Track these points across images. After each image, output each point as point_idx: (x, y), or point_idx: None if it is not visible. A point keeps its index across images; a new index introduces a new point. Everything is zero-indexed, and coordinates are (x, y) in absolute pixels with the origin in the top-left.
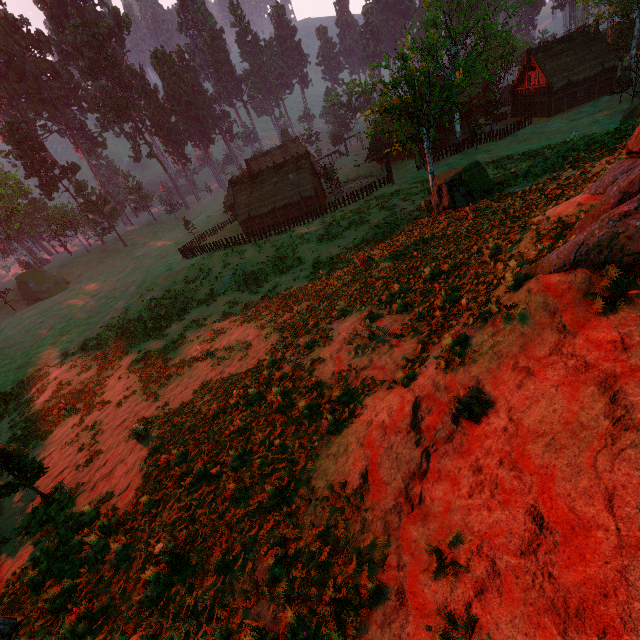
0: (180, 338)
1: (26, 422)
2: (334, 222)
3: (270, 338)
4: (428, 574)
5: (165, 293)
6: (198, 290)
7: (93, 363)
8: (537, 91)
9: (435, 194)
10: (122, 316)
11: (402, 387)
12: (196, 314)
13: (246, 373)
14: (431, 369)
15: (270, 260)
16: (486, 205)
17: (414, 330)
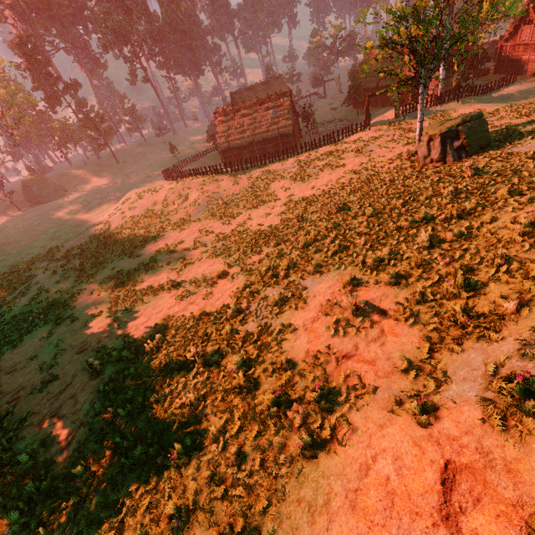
0: (151, 261)
1: (4, 324)
2: (309, 162)
3: (237, 279)
4: None
5: (144, 213)
6: (174, 214)
7: (72, 273)
8: (528, 47)
9: (424, 144)
10: (104, 229)
11: (414, 422)
12: (169, 238)
13: (208, 317)
14: (467, 413)
15: (244, 192)
16: (485, 163)
17: (413, 316)
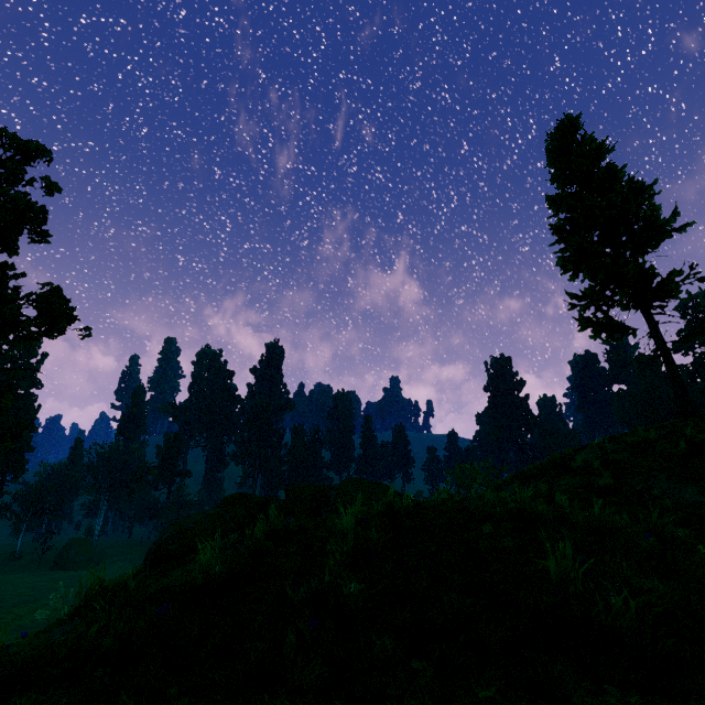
0: None
1: None
2: None
3: None
4: None
5: None
6: None
7: None
8: None
9: None
10: None
11: None
12: None
13: None
14: None
15: None
16: None
17: None
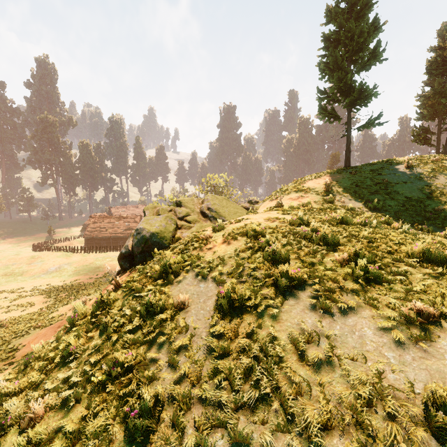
0: None
1: None
2: None
3: (47, 303)
4: (22, 358)
5: (3, 268)
6: (27, 271)
7: None
8: None
9: None
10: None
11: None
12: (15, 285)
13: (19, 317)
14: None
15: (86, 265)
16: None
17: None
